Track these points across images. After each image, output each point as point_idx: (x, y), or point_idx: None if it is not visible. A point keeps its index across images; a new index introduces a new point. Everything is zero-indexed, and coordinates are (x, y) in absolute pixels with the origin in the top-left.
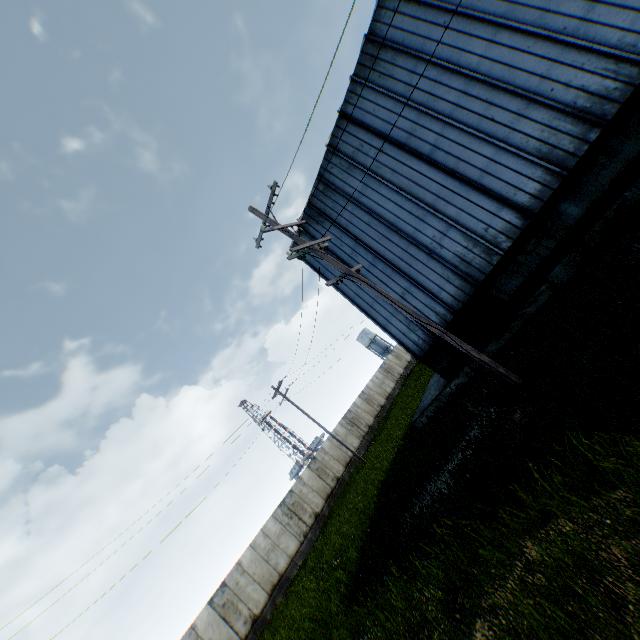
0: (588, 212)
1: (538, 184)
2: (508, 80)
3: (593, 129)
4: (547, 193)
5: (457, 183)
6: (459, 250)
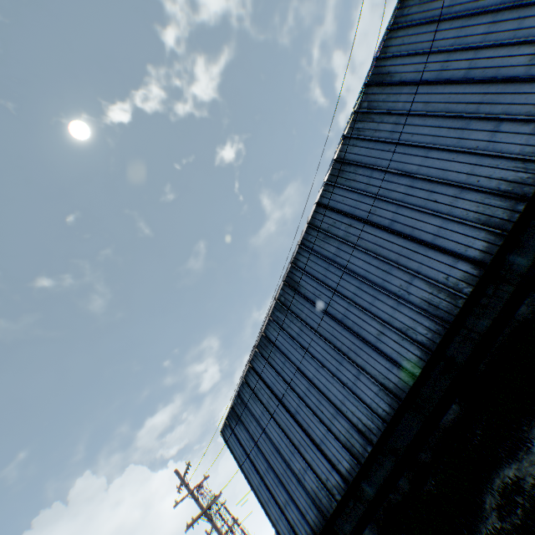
0: (377, 494)
1: (349, 463)
2: (327, 394)
3: (368, 444)
4: (354, 472)
5: (309, 439)
6: (314, 486)
